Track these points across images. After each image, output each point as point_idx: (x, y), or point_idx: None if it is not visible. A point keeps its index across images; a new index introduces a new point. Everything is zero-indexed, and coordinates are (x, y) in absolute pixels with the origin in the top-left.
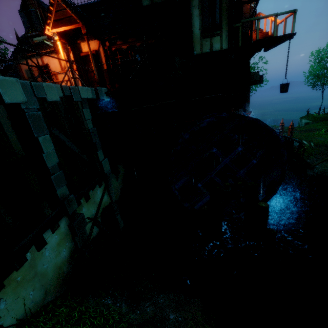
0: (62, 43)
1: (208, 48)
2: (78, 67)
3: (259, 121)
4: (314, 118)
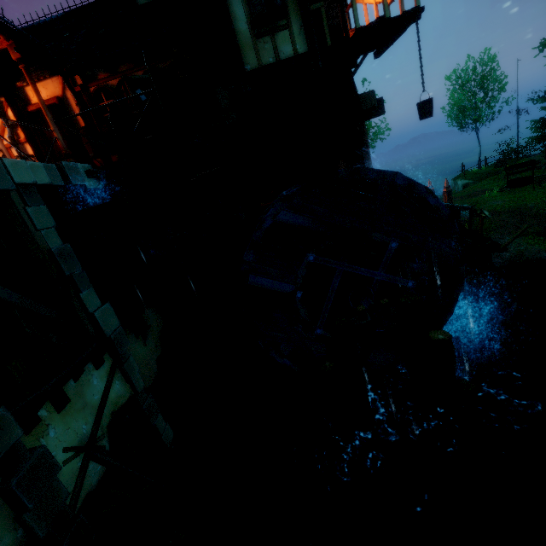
0: None
1: (271, 56)
2: (28, 135)
3: (395, 175)
4: (474, 175)
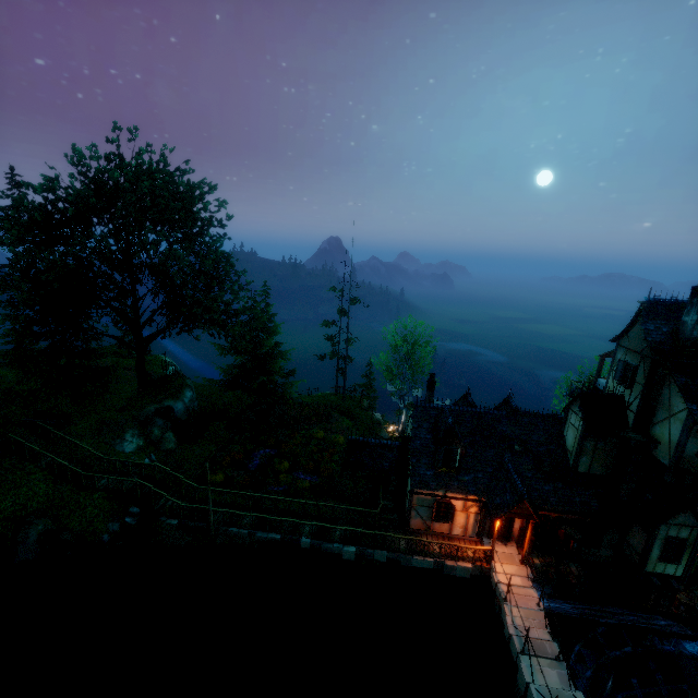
0: (486, 499)
1: (660, 570)
2: (486, 513)
3: None
4: None
